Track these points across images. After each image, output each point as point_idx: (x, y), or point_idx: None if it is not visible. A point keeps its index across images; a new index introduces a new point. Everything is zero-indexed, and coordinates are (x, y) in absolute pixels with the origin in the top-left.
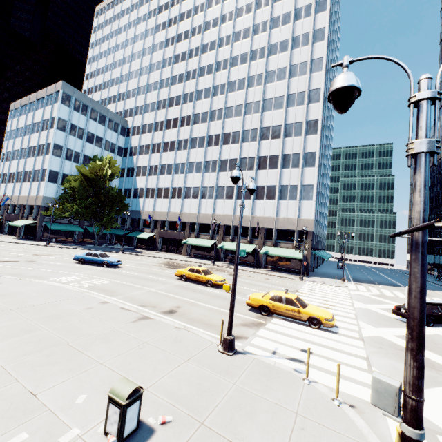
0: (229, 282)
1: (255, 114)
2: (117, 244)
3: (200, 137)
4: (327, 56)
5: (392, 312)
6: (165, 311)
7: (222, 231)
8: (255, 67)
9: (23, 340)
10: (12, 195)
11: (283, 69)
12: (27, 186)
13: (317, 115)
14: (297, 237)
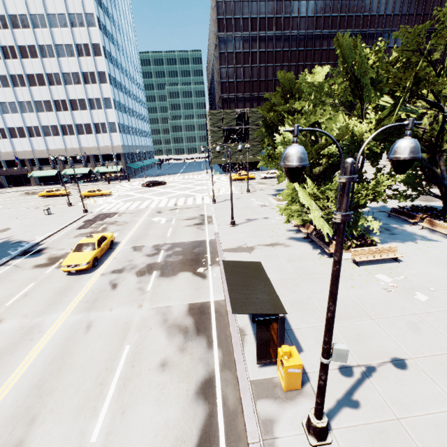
0: (74, 193)
1: (52, 59)
2: None
3: (1, 76)
4: (98, 9)
5: (141, 186)
6: (44, 206)
7: (60, 161)
8: (32, 4)
9: (4, 217)
10: None
11: (63, 15)
12: None
13: (103, 68)
14: (115, 158)
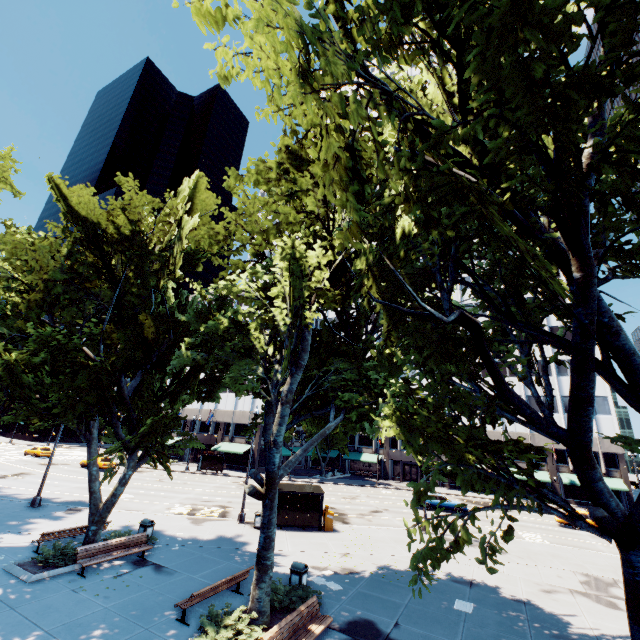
0: None
1: None
2: (335, 472)
3: None
4: None
5: None
6: None
7: None
8: None
9: None
10: (200, 409)
11: None
12: (228, 397)
13: None
14: (603, 461)
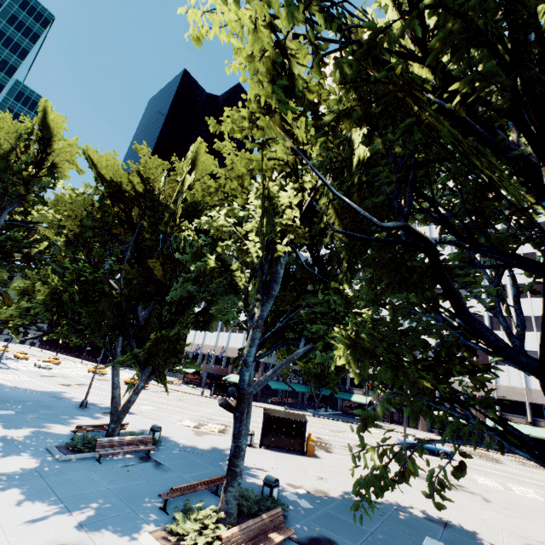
0: None
1: None
2: (328, 408)
3: None
4: None
5: None
6: None
7: None
8: None
9: None
10: (215, 345)
11: None
12: (237, 337)
13: None
14: None
